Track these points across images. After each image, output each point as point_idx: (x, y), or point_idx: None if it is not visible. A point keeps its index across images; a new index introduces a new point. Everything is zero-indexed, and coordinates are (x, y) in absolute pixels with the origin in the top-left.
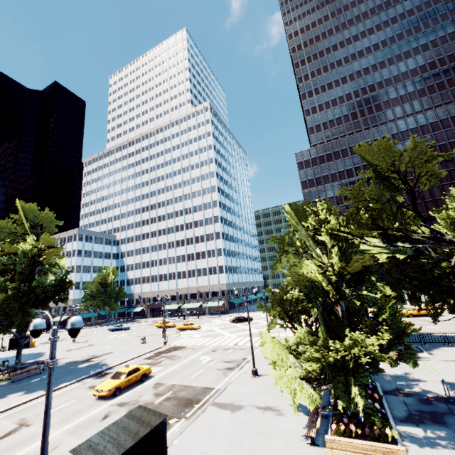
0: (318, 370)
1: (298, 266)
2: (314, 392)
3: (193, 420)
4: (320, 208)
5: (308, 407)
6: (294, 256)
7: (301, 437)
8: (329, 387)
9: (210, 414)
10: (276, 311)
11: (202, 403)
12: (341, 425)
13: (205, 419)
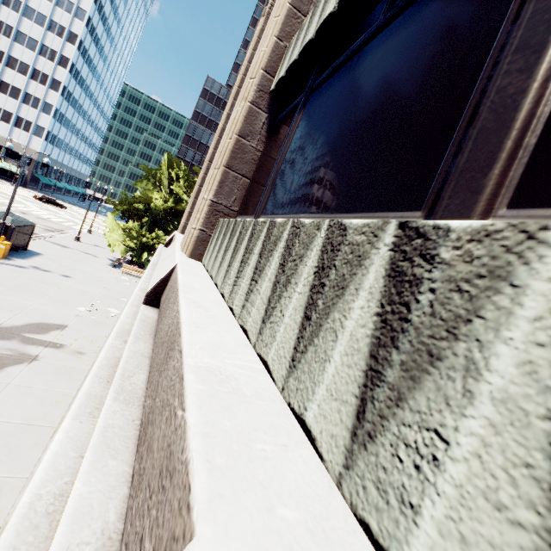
0: (133, 243)
1: (151, 192)
2: (125, 251)
3: (31, 240)
4: (180, 173)
5: (119, 254)
6: (152, 185)
7: (108, 265)
8: (134, 253)
9: (44, 242)
10: (122, 208)
11: (32, 237)
12: (132, 265)
13: (41, 243)
